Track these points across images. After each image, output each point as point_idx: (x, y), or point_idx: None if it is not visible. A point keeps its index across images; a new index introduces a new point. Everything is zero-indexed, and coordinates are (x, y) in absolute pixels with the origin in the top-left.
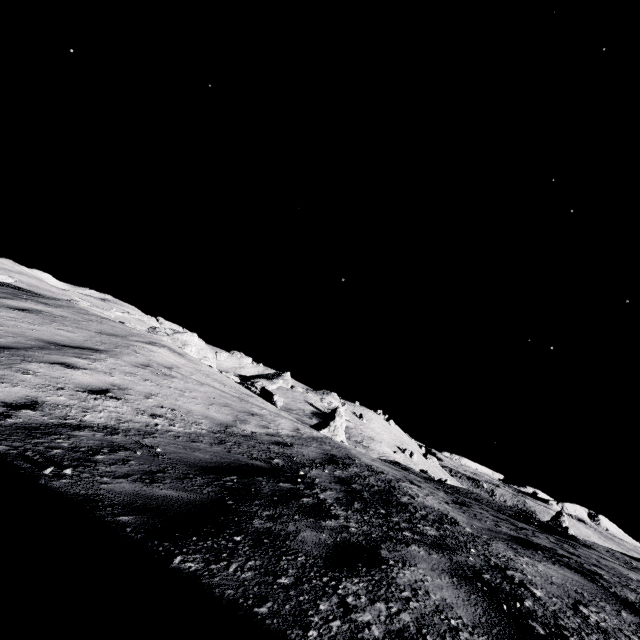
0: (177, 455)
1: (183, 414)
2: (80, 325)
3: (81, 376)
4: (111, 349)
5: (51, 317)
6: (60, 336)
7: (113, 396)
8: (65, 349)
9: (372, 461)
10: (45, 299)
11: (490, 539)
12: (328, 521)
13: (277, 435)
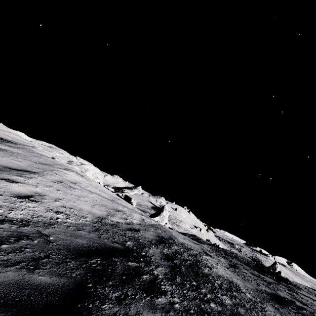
0: (64, 241)
1: (76, 211)
2: (27, 158)
3: (16, 187)
4: (41, 172)
5: (11, 153)
6: (12, 163)
7: (34, 200)
8: (12, 171)
9: (184, 239)
10: (10, 143)
11: (262, 302)
12: (159, 298)
13: (131, 223)
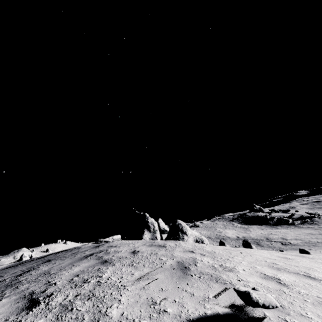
0: None
1: None
2: None
3: None
4: None
5: None
6: None
7: None
8: None
9: None
10: None
11: None
12: None
13: None
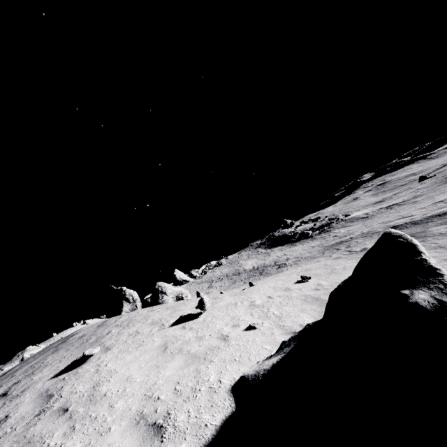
0: None
1: None
2: None
3: None
4: None
5: None
6: None
7: None
8: None
9: None
10: None
11: None
12: None
13: None
